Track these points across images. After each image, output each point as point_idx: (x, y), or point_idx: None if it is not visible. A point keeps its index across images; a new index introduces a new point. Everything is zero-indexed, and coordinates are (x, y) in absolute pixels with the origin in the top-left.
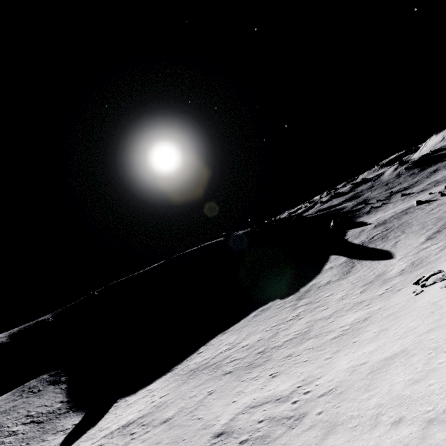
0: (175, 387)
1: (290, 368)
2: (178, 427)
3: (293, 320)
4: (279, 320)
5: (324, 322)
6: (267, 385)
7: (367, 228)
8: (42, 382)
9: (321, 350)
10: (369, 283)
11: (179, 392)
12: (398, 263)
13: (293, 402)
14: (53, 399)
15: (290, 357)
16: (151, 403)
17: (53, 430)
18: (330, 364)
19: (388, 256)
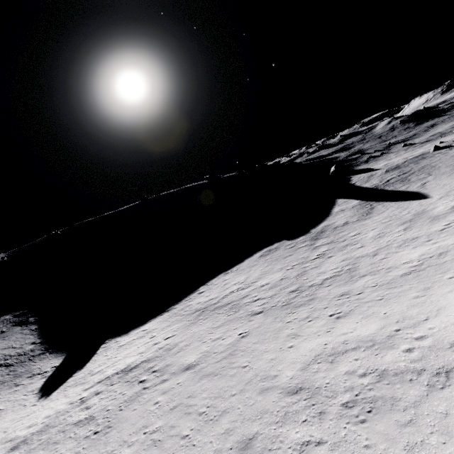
0: (182, 328)
1: (359, 308)
2: (214, 377)
3: (319, 258)
4: (299, 259)
5: (371, 259)
6: (336, 328)
7: (377, 173)
8: (5, 323)
9: (396, 287)
10: (409, 221)
11: (192, 334)
12: (440, 201)
13: (404, 350)
14: (22, 341)
15: (348, 295)
16: (154, 345)
17: (27, 373)
18: (430, 302)
19: (420, 197)
